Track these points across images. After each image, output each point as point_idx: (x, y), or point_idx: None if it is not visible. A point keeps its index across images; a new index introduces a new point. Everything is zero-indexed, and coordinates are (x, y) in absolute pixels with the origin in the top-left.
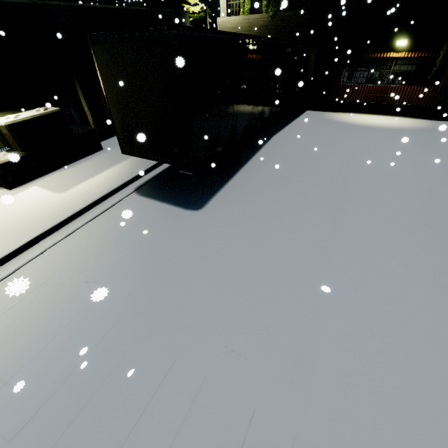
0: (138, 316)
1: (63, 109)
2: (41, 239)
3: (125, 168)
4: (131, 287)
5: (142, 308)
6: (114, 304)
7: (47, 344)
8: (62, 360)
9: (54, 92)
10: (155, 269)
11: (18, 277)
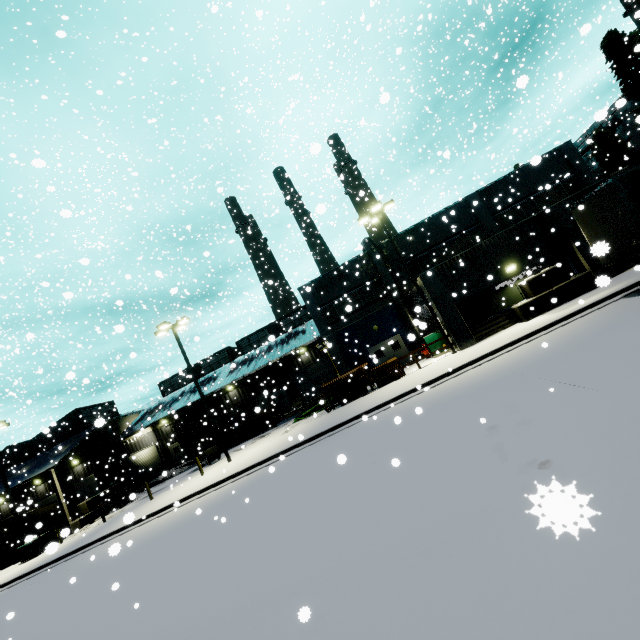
0: (598, 333)
1: (563, 267)
2: (544, 329)
3: (616, 287)
4: (598, 328)
5: (602, 331)
6: (584, 334)
7: (544, 349)
8: (551, 350)
9: (556, 257)
10: (619, 319)
11: (531, 342)
